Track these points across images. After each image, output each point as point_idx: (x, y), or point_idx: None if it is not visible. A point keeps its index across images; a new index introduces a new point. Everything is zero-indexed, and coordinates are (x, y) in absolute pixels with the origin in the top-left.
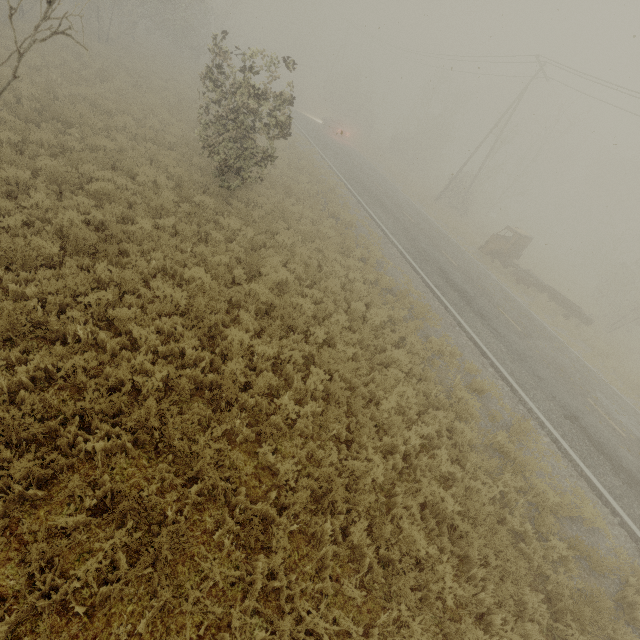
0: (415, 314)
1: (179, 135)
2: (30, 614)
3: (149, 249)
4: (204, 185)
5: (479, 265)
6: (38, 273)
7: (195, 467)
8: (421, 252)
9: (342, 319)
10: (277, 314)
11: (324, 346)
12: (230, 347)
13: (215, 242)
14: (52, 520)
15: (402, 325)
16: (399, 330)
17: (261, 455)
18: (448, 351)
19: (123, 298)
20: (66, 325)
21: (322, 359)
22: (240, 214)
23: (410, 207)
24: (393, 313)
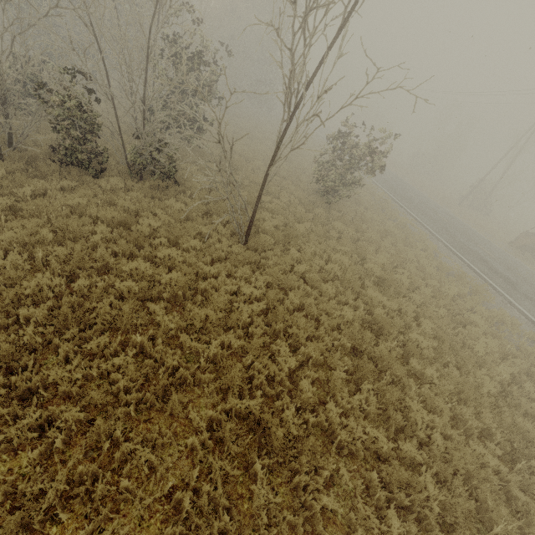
0: (473, 292)
1: (285, 169)
2: (337, 413)
3: (304, 242)
4: (310, 201)
5: (512, 257)
6: (268, 254)
7: (386, 361)
8: (462, 246)
9: (427, 290)
10: (389, 284)
11: (423, 306)
12: (373, 301)
13: (332, 237)
14: (326, 375)
15: (466, 299)
16: (466, 302)
17: (414, 363)
18: (508, 320)
19: (310, 269)
20: (294, 281)
21: (423, 315)
22: (340, 219)
23: (441, 210)
24: (458, 289)
